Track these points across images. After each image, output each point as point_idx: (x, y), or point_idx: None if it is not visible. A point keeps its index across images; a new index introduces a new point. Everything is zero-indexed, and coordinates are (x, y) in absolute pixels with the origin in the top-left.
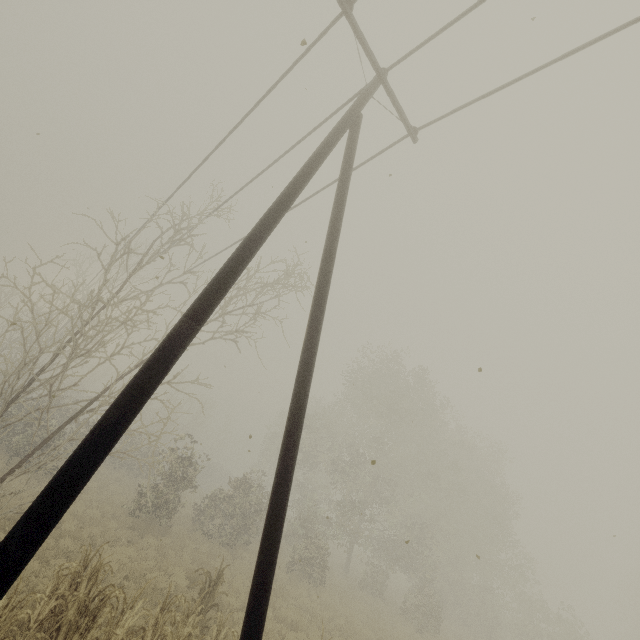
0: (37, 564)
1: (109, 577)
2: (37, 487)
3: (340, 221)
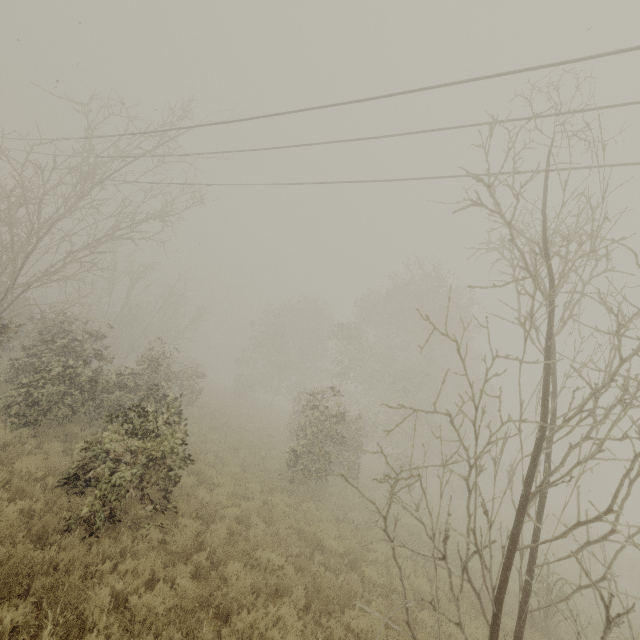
0: (424, 635)
1: (443, 602)
2: (223, 489)
3: None
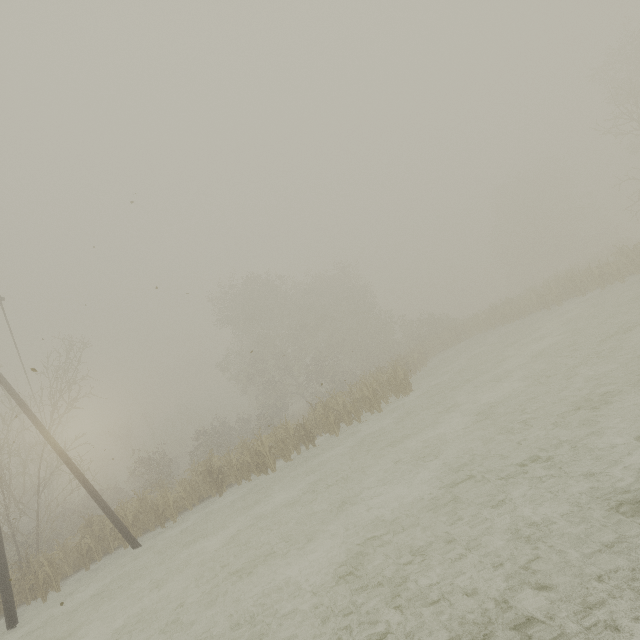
0: None
1: None
2: None
3: (2, 378)
